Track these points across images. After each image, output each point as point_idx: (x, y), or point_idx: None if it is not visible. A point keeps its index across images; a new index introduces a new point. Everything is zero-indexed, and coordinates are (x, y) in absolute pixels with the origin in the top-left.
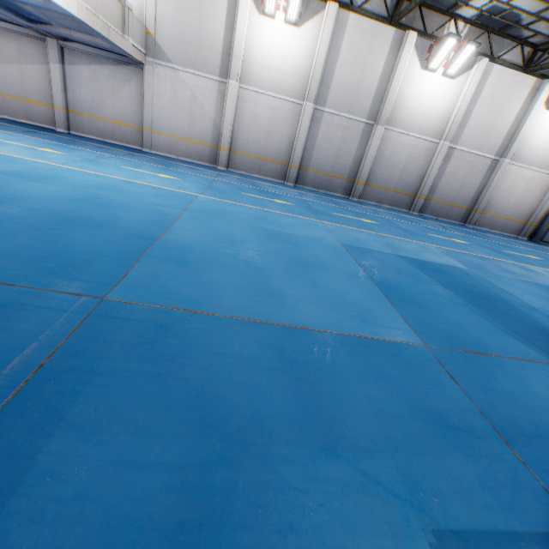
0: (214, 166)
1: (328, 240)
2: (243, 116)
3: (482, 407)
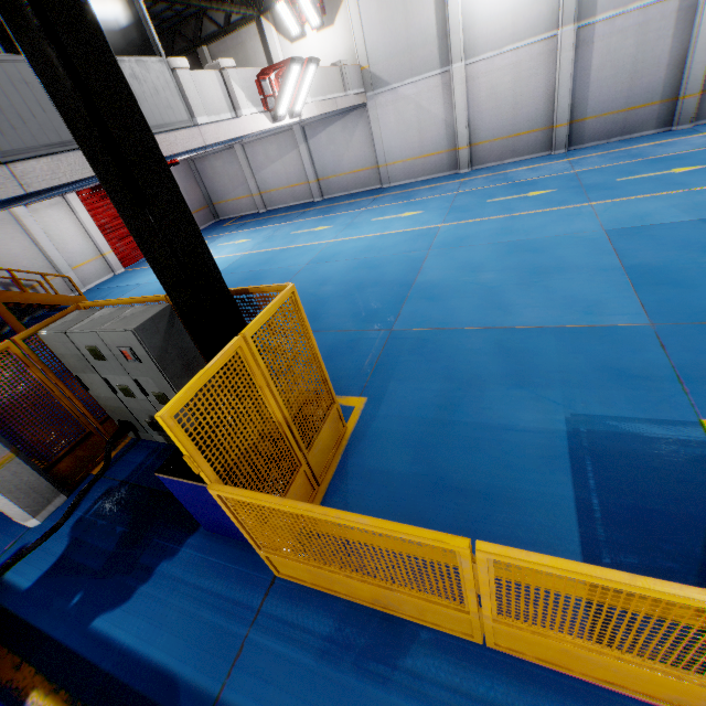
0: (456, 172)
1: (587, 231)
2: (477, 97)
3: (678, 364)
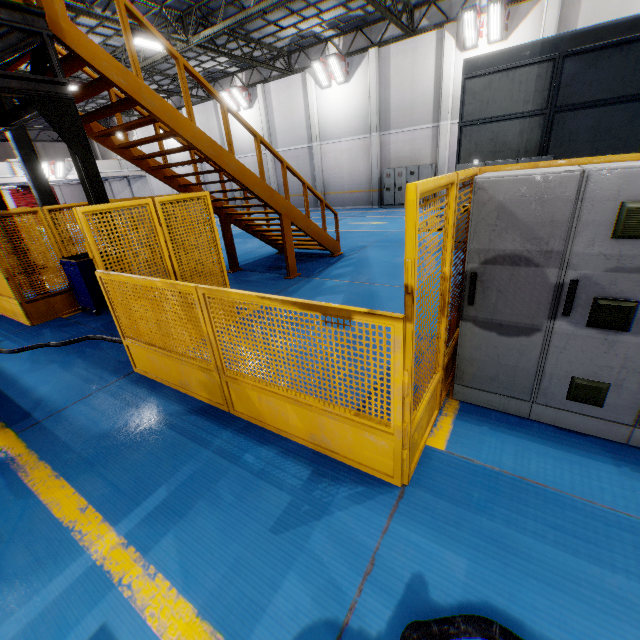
0: None
1: None
2: None
3: None
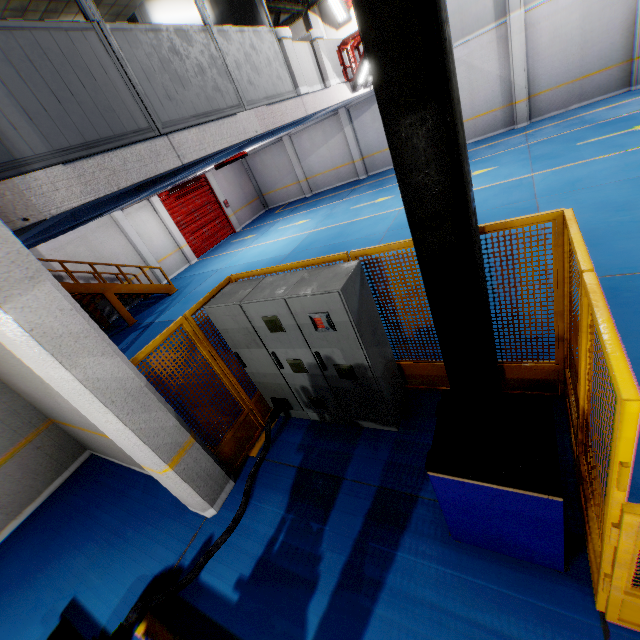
0: (512, 128)
1: None
2: (537, 45)
3: None
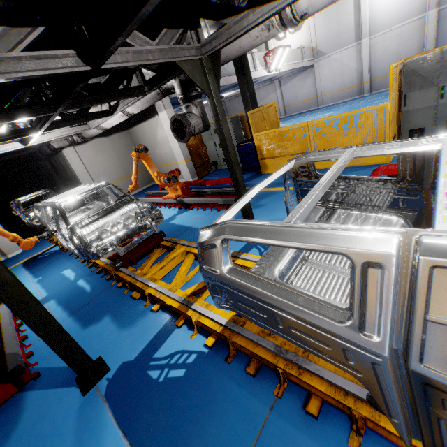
0: (361, 96)
1: None
2: (376, 55)
3: None
